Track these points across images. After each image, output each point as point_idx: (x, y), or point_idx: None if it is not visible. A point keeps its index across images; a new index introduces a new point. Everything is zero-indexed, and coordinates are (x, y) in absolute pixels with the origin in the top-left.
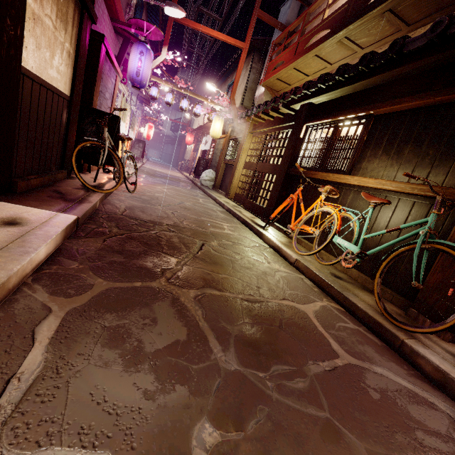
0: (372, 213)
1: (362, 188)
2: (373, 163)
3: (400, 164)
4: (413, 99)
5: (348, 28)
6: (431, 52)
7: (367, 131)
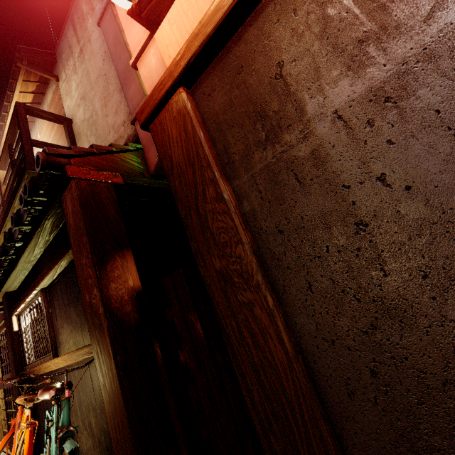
0: (57, 412)
1: (68, 365)
2: (63, 334)
3: (74, 327)
4: (47, 270)
5: (8, 220)
6: (31, 235)
7: (48, 305)
